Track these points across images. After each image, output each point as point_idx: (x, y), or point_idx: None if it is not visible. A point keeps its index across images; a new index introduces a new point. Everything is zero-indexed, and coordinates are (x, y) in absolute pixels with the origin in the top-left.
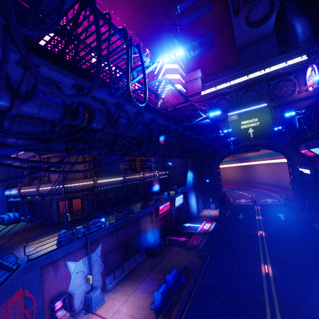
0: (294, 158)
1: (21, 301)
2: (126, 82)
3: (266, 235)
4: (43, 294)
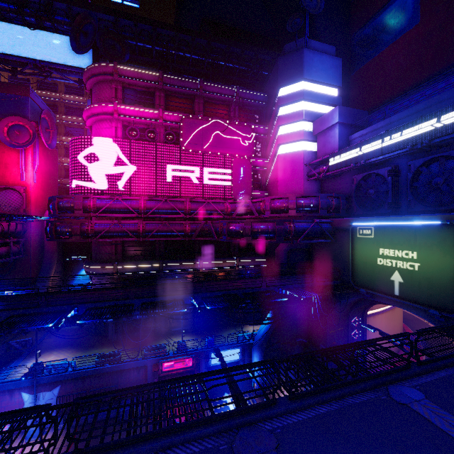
0: None
1: None
2: None
3: None
4: (0, 408)
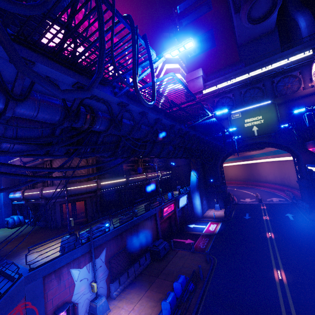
0: (301, 156)
1: (22, 314)
2: (132, 77)
3: (275, 237)
4: (46, 305)
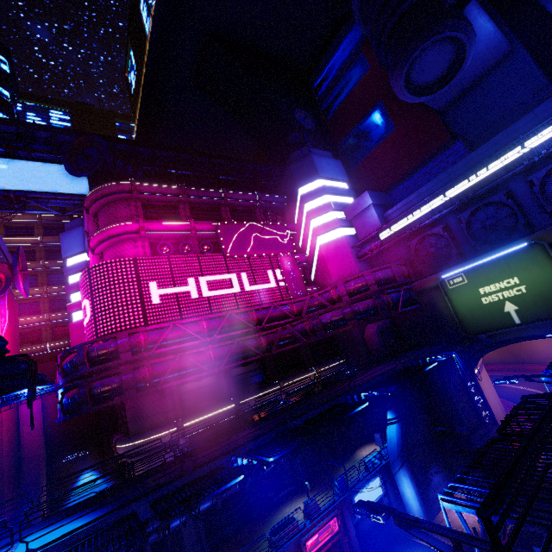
0: None
1: None
2: None
3: None
4: None
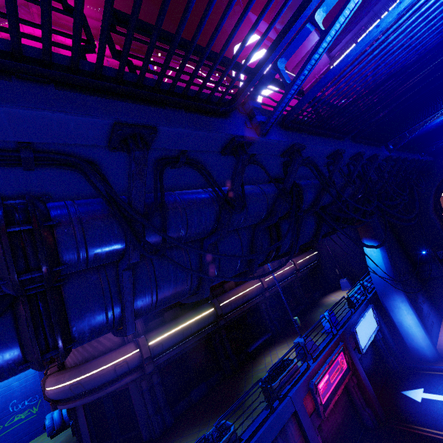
0: None
1: None
2: None
3: None
4: None
